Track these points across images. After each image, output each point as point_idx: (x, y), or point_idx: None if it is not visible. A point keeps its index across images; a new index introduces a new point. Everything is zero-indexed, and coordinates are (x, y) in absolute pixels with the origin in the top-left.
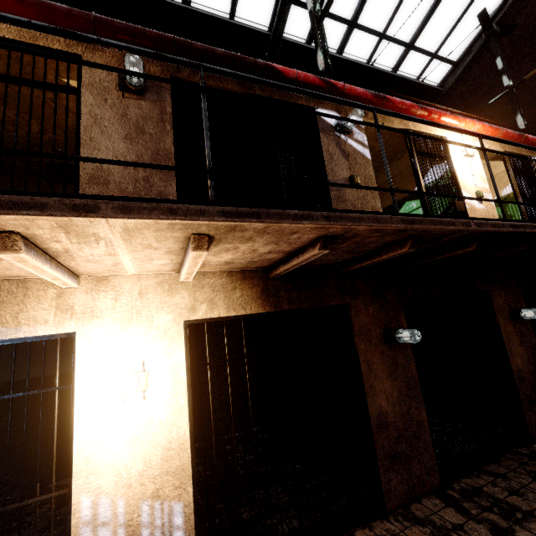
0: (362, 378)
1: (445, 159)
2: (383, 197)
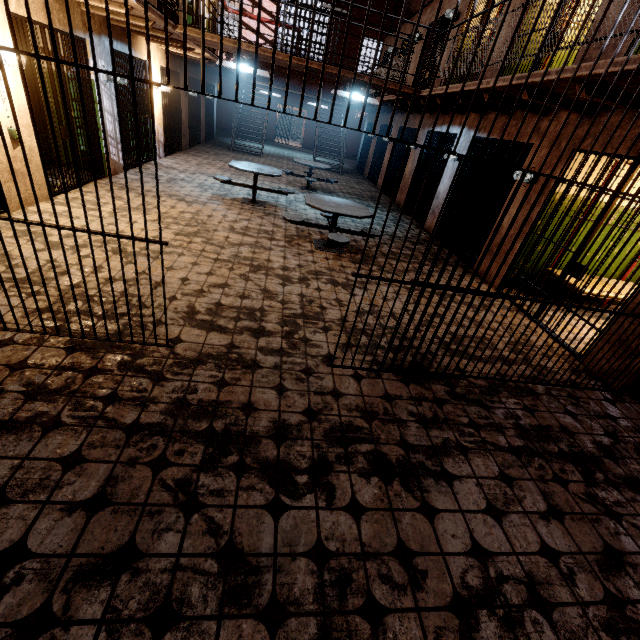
0: (181, 105)
1: None
2: None
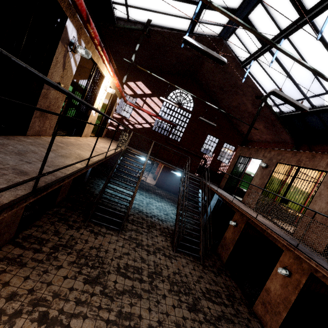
0: None
1: (98, 86)
2: None
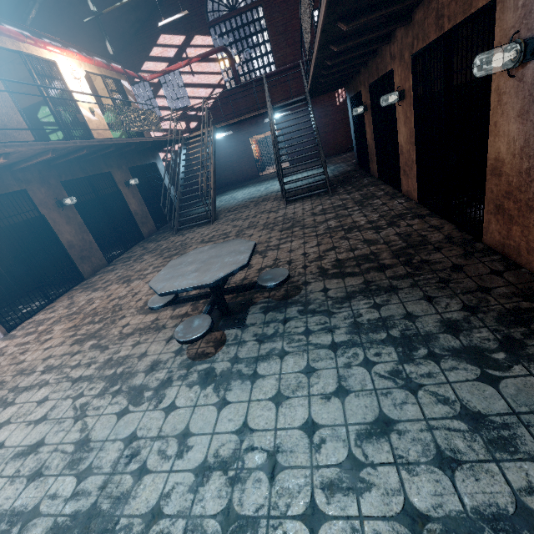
0: (52, 227)
1: (61, 80)
2: (17, 97)
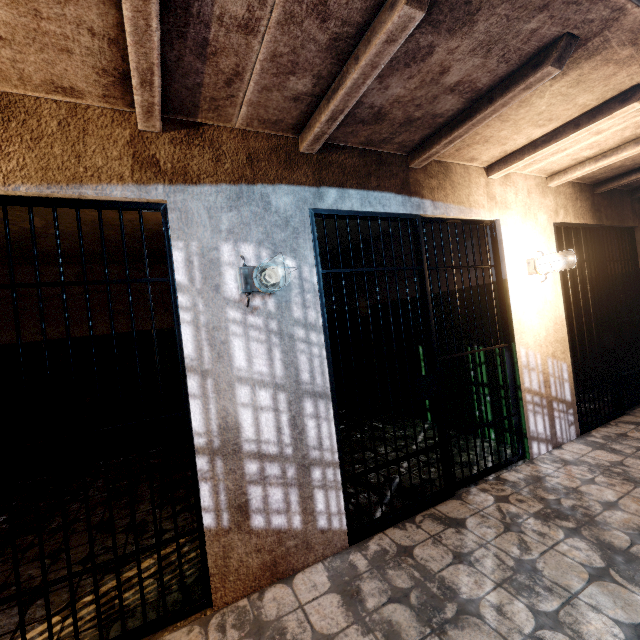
0: None
1: None
2: None
